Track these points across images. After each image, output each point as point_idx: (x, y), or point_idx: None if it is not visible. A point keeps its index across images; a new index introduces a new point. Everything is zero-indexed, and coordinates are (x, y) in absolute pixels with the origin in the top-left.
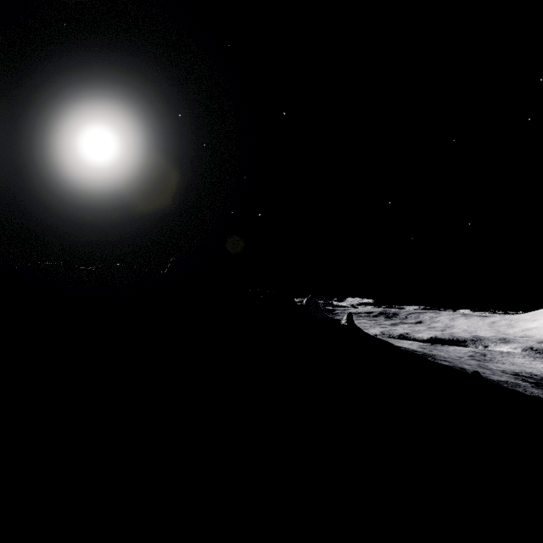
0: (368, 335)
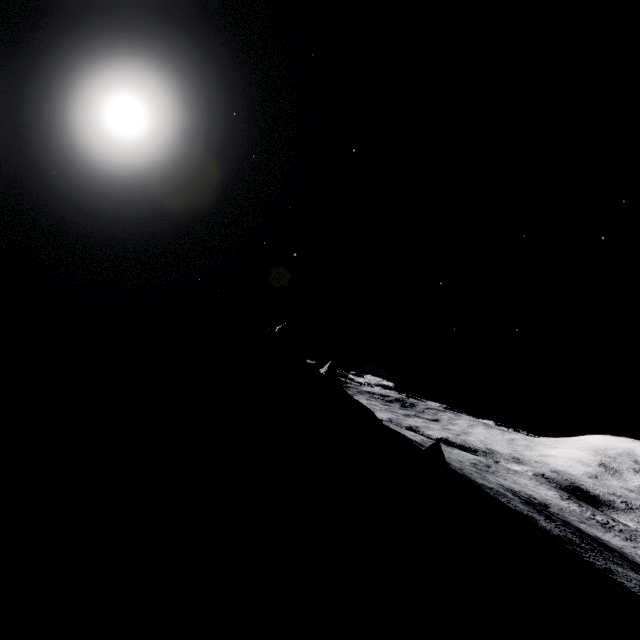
0: (345, 393)
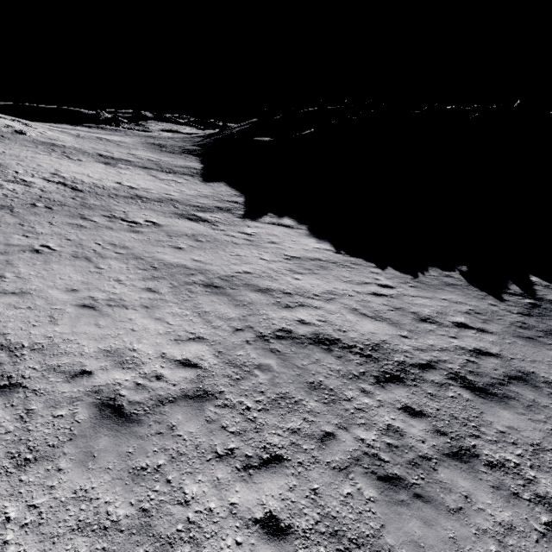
0: None
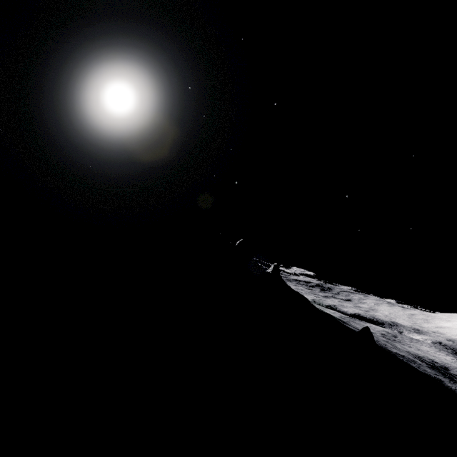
0: (287, 286)
